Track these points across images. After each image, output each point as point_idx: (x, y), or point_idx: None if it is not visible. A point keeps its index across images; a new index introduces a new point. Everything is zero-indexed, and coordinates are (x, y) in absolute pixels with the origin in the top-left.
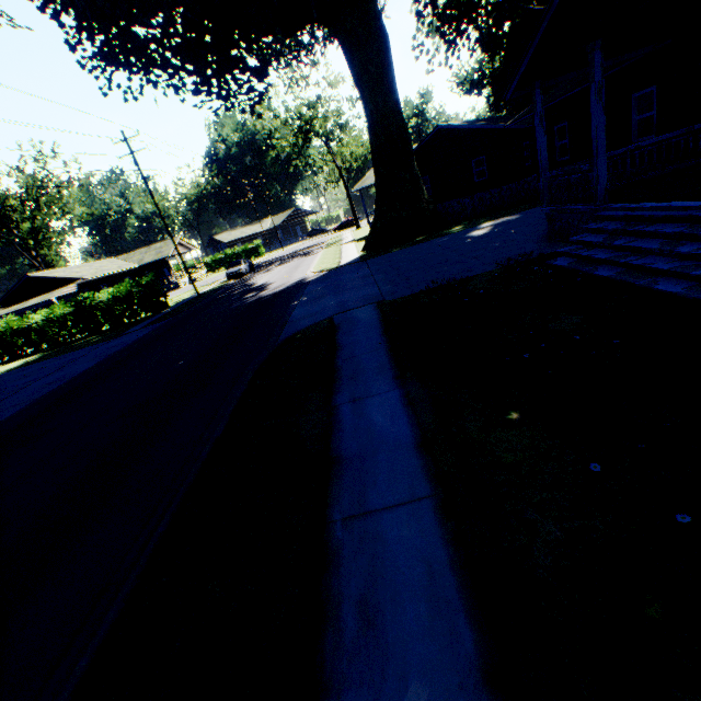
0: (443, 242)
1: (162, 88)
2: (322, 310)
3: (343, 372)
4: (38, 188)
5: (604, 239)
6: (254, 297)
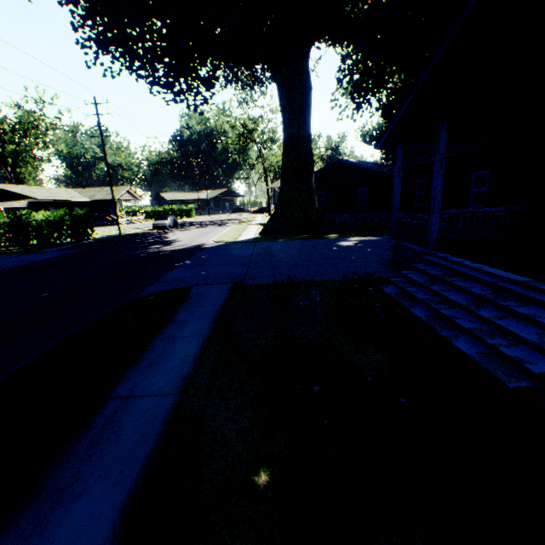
0: (317, 244)
1: (136, 75)
2: (191, 277)
3: (149, 353)
4: (30, 122)
5: (425, 280)
6: (157, 249)
